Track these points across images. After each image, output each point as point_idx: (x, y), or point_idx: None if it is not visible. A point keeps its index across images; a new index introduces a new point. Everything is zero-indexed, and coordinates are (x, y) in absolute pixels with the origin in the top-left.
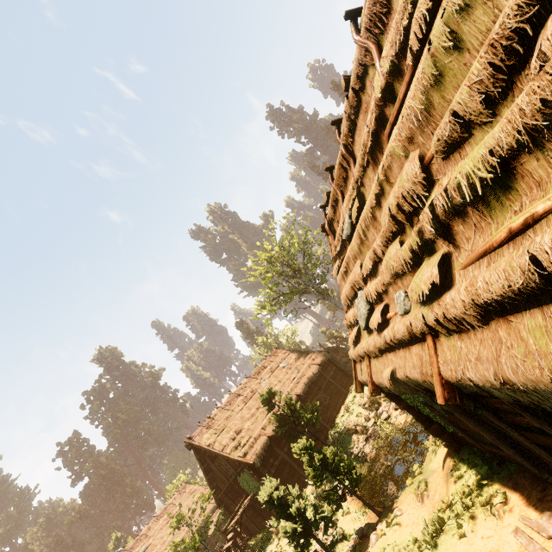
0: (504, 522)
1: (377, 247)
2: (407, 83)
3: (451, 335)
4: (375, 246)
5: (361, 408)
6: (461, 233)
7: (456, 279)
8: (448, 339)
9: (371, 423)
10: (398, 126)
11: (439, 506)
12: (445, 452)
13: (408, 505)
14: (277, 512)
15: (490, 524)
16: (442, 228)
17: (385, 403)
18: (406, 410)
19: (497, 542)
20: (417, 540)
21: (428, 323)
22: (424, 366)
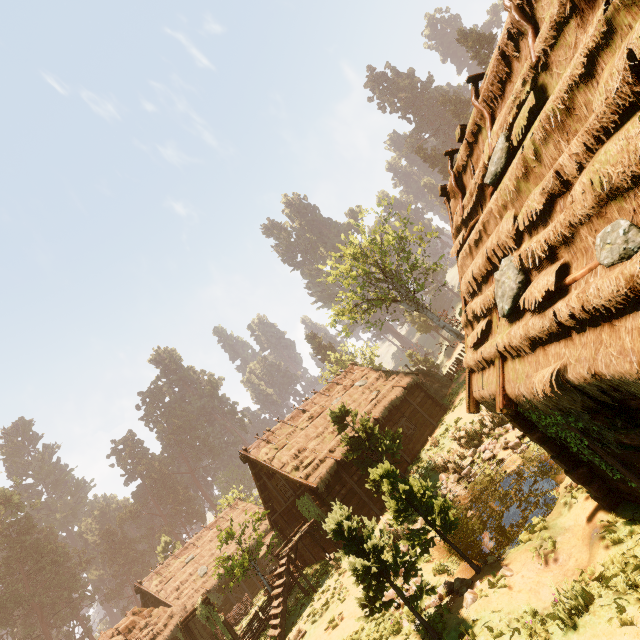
0: None
1: (568, 160)
2: None
3: None
4: (564, 160)
5: (454, 444)
6: None
7: None
8: None
9: (467, 461)
10: None
11: (574, 575)
12: (588, 507)
13: (523, 566)
14: (345, 545)
15: None
16: None
17: (490, 440)
18: (541, 443)
19: None
20: (538, 612)
21: None
22: None
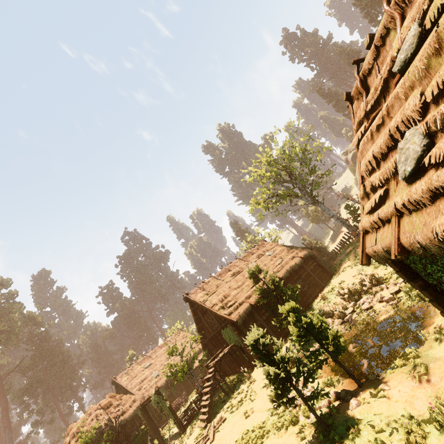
0: None
1: None
2: None
3: None
4: None
5: (338, 298)
6: None
7: None
8: None
9: (349, 310)
10: None
11: None
12: None
13: (399, 384)
14: (259, 357)
15: None
16: None
17: (368, 295)
18: (422, 289)
19: None
20: (413, 417)
21: None
22: None
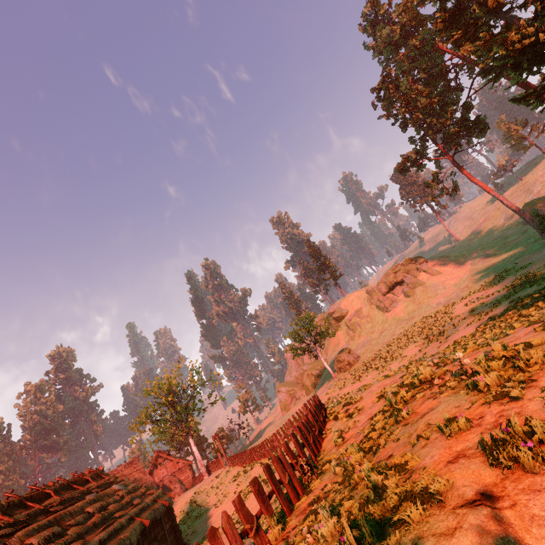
0: None
1: None
2: None
3: None
4: None
5: None
6: None
7: None
8: None
9: None
10: None
11: None
12: None
13: None
14: None
15: None
16: None
17: None
18: None
19: None
20: None
21: None
22: None
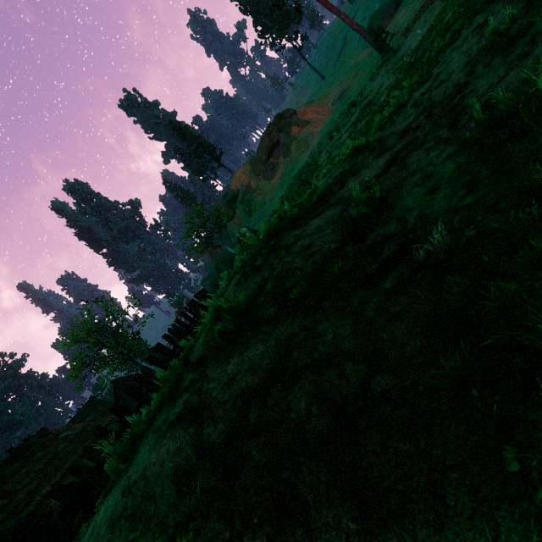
0: None
1: None
2: None
3: None
4: None
5: None
6: None
7: None
8: None
9: None
10: None
11: None
12: None
13: None
14: None
15: None
16: None
17: None
18: None
19: None
20: None
21: None
22: None
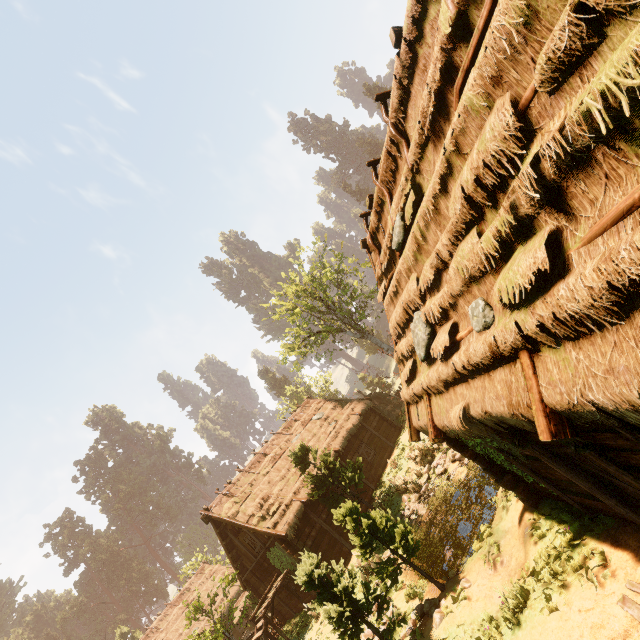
0: (605, 590)
1: (442, 247)
2: (491, 0)
3: (560, 345)
4: (439, 247)
5: (411, 462)
6: (582, 194)
7: (574, 262)
8: (554, 352)
9: (424, 479)
10: (477, 65)
11: (516, 574)
12: (519, 508)
13: (477, 575)
14: (318, 594)
15: (588, 594)
16: (549, 195)
17: (440, 455)
18: (473, 459)
19: (600, 616)
20: (493, 617)
21: (525, 333)
22: (514, 395)
